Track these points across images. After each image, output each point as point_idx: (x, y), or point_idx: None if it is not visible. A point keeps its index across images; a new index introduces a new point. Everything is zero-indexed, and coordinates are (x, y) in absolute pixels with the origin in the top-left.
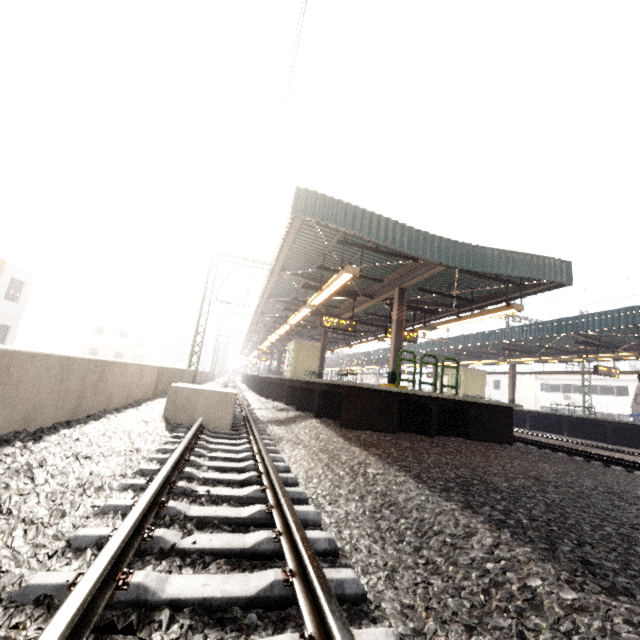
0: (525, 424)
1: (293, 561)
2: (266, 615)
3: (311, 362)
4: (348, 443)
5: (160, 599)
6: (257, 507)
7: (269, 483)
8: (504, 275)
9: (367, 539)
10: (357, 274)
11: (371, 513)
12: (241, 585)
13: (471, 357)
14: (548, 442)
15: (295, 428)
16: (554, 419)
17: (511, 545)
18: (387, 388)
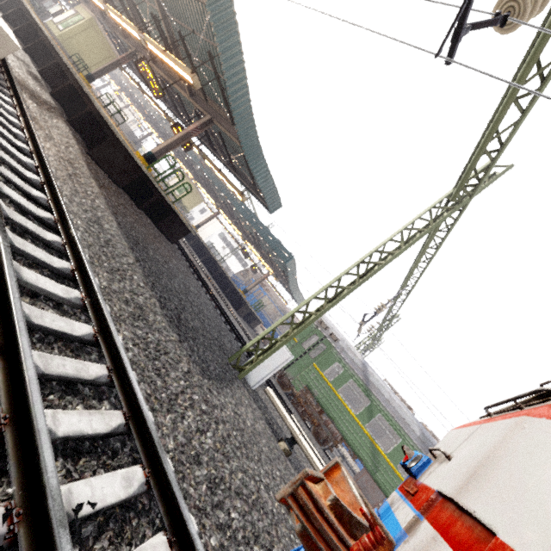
0: (191, 241)
1: (58, 217)
2: (41, 225)
3: (92, 54)
4: (90, 173)
5: (3, 192)
6: (36, 177)
7: (40, 165)
8: (256, 182)
9: (83, 229)
10: (196, 88)
11: (88, 221)
12: (35, 210)
13: (206, 187)
14: (189, 256)
15: (49, 119)
16: (205, 251)
17: (137, 267)
18: (141, 165)
